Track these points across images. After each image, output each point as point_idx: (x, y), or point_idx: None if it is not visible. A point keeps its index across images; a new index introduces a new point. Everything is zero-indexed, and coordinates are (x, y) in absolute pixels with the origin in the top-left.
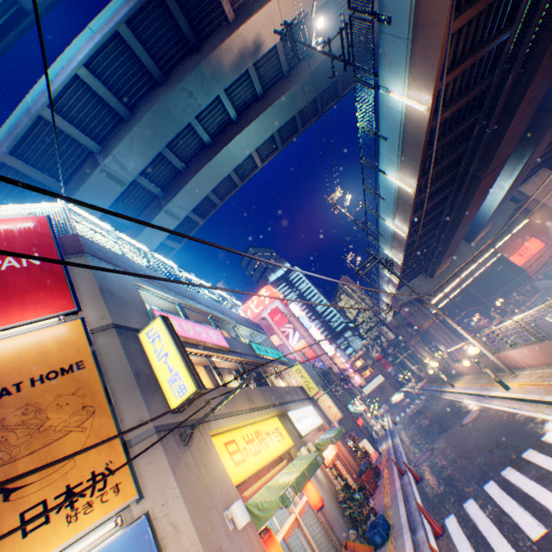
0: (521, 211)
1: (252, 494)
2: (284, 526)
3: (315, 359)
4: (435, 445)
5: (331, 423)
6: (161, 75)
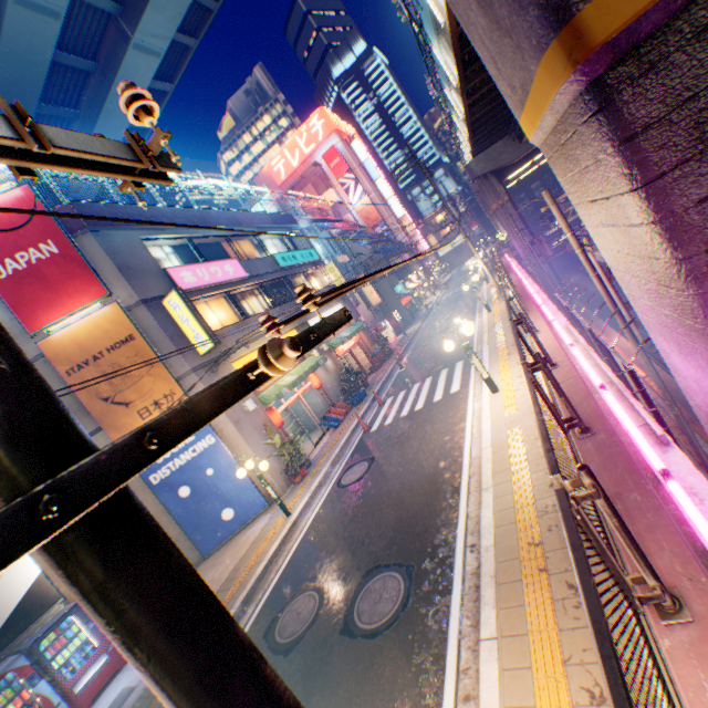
0: None
1: (265, 389)
2: (288, 402)
3: (379, 223)
4: (430, 343)
5: (359, 318)
6: None
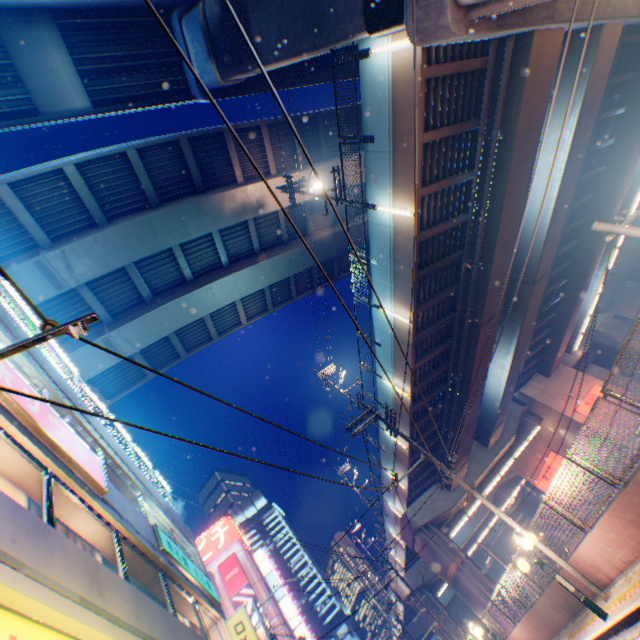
0: (530, 415)
1: None
2: None
3: None
4: None
5: None
6: (157, 199)
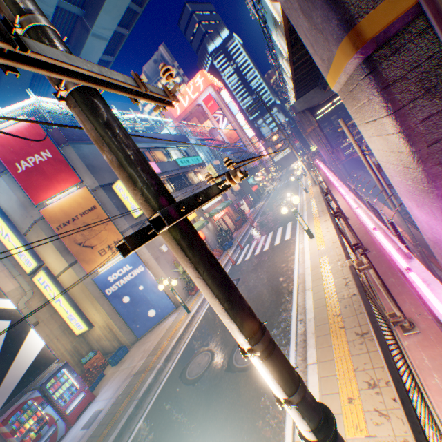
0: None
1: None
2: None
3: (238, 141)
4: (271, 213)
5: (227, 198)
6: None
